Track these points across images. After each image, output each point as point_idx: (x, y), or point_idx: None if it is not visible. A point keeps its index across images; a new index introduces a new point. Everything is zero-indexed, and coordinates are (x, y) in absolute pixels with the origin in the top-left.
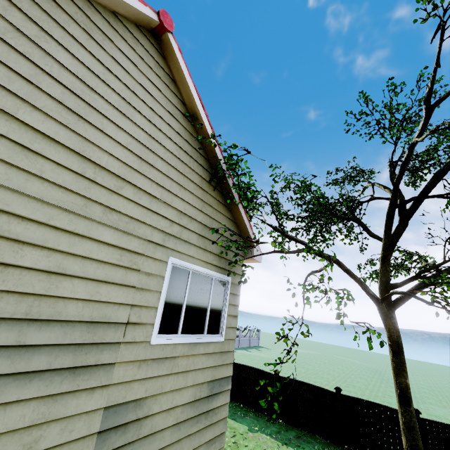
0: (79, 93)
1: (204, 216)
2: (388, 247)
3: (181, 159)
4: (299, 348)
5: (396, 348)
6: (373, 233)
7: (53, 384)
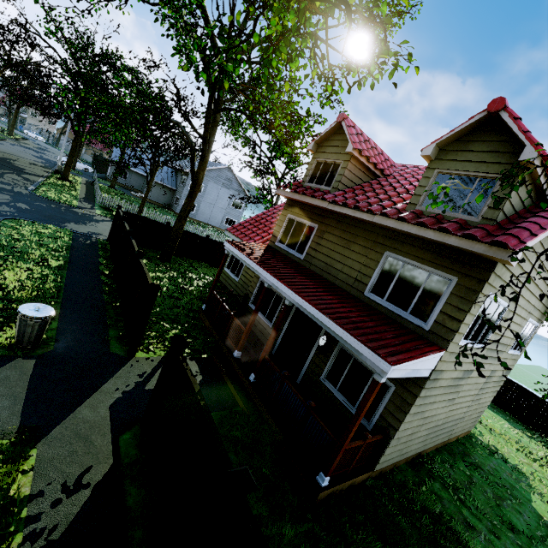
0: None
1: None
2: None
3: None
4: None
5: None
6: None
7: (492, 361)
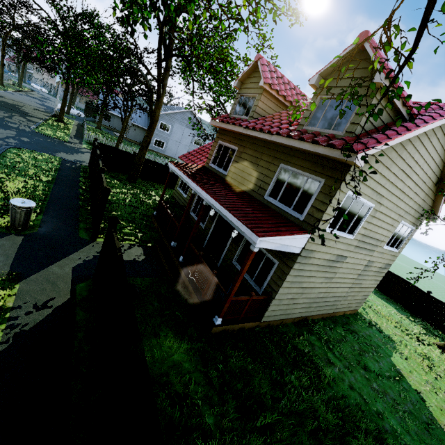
0: (413, 168)
1: (422, 201)
2: None
3: (430, 177)
4: None
5: None
6: None
7: (367, 252)
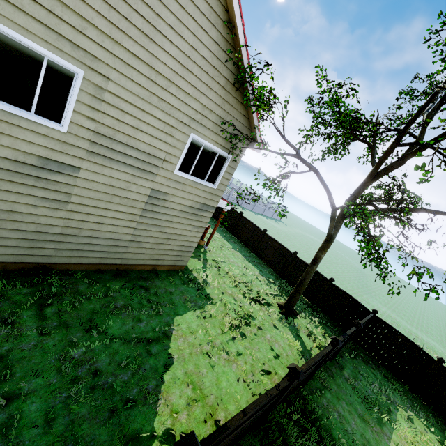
0: (151, 21)
1: (222, 110)
2: (372, 176)
3: (213, 65)
4: (313, 235)
5: (328, 238)
6: (374, 161)
7: (134, 171)
